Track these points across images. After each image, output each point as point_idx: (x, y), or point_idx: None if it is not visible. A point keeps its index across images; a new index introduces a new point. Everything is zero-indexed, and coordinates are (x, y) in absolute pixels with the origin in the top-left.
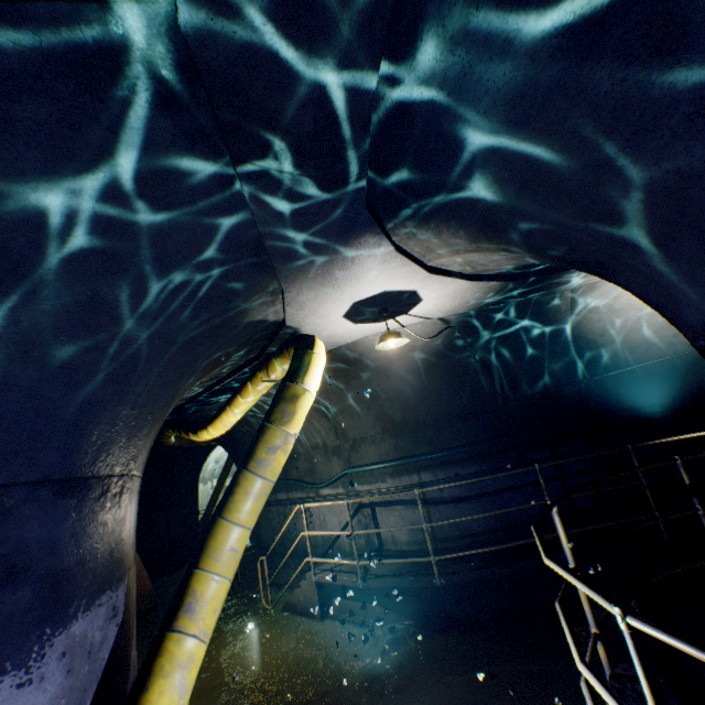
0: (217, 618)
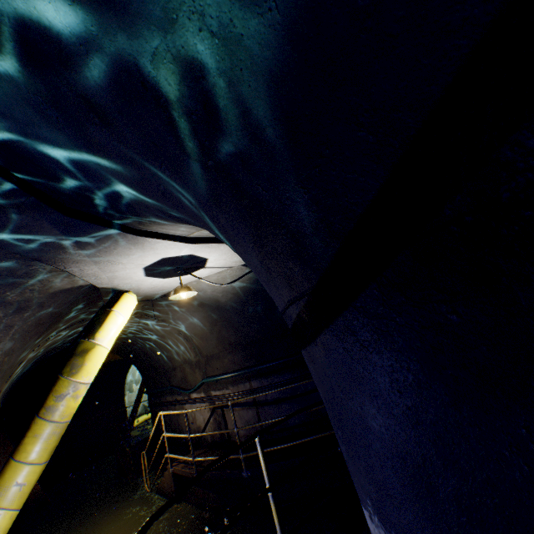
0: None
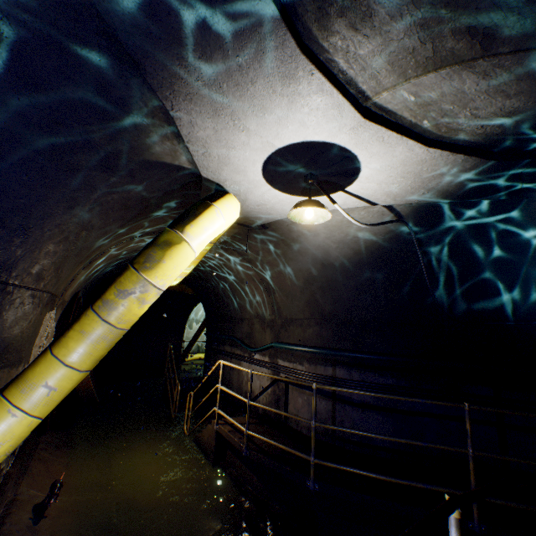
0: (7, 452)
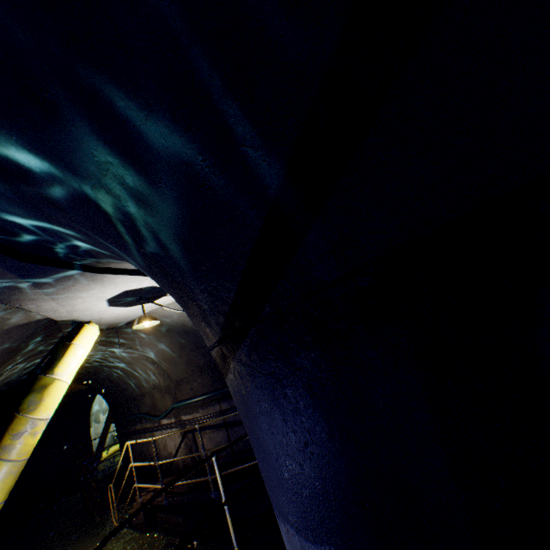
0: None
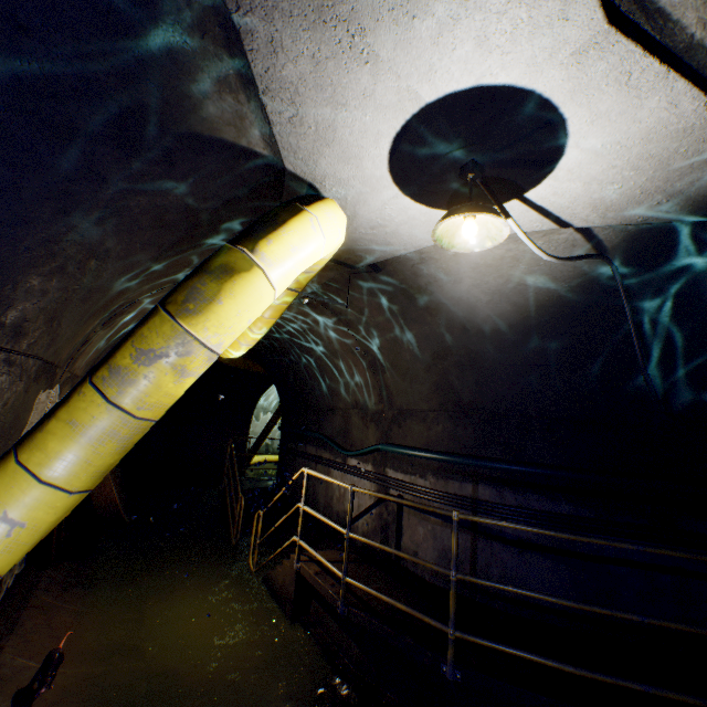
0: None
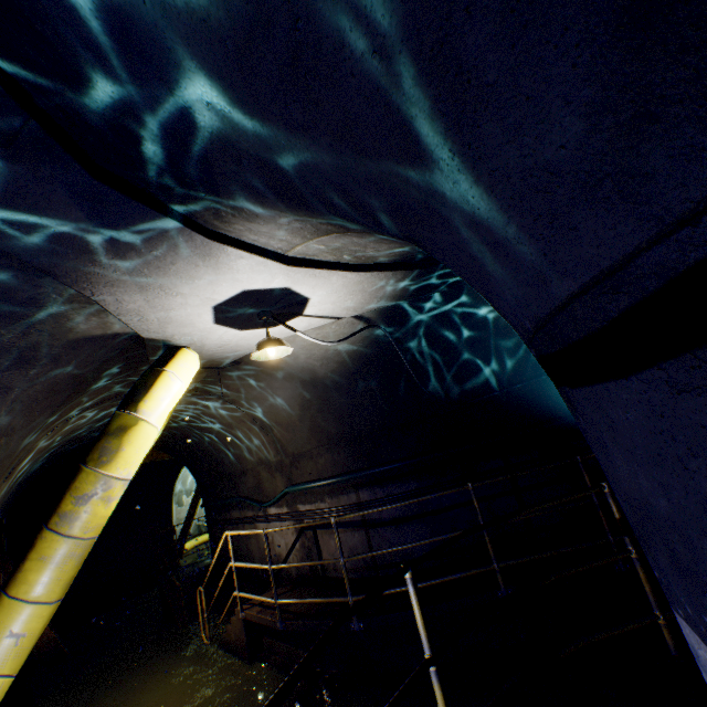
0: None
